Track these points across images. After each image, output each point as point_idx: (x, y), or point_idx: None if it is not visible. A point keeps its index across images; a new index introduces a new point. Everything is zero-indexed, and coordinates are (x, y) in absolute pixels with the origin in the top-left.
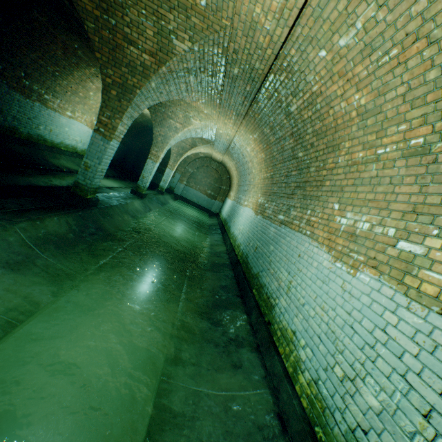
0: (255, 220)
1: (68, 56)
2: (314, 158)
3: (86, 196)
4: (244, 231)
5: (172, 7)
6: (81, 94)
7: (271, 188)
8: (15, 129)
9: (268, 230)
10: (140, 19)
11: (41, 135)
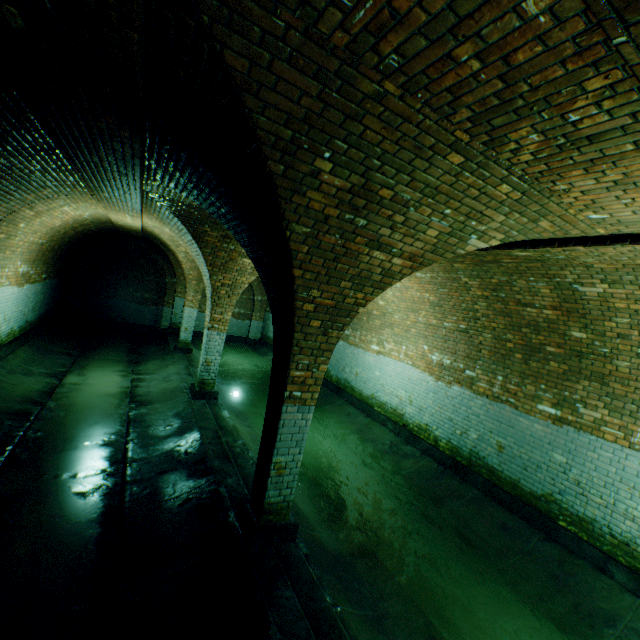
0: (450, 393)
1: (1, 185)
2: (629, 352)
3: (287, 517)
4: (420, 404)
5: (517, 211)
6: (1, 236)
7: (471, 349)
8: None
9: (518, 422)
10: (428, 218)
11: None
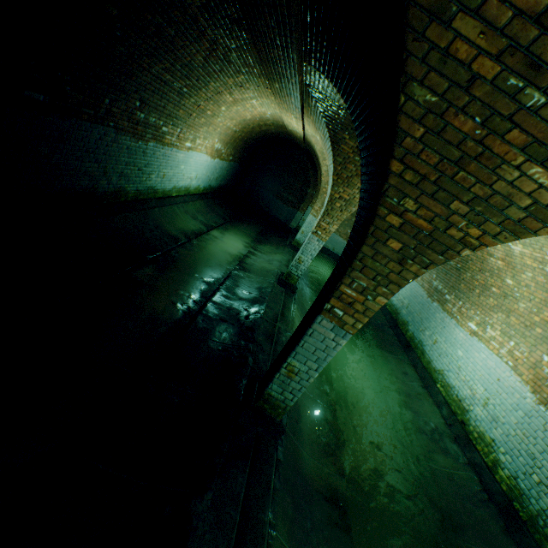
0: None
1: (210, 62)
2: None
3: (280, 416)
4: (496, 413)
5: None
6: (208, 113)
7: None
8: (121, 190)
9: None
10: None
11: (152, 186)
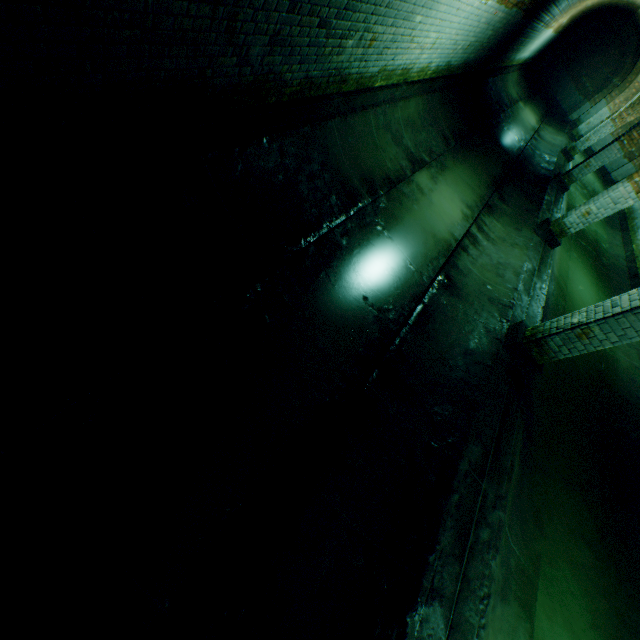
0: None
1: None
2: None
3: (568, 185)
4: None
5: None
6: None
7: None
8: (507, 60)
9: None
10: None
11: (514, 58)
